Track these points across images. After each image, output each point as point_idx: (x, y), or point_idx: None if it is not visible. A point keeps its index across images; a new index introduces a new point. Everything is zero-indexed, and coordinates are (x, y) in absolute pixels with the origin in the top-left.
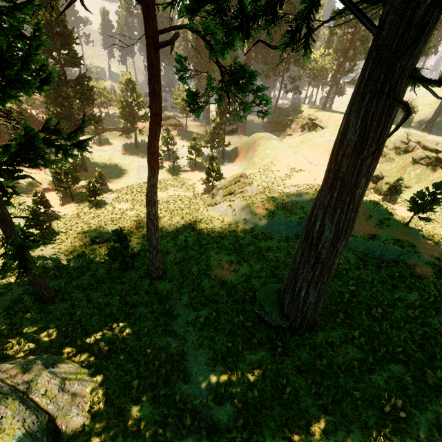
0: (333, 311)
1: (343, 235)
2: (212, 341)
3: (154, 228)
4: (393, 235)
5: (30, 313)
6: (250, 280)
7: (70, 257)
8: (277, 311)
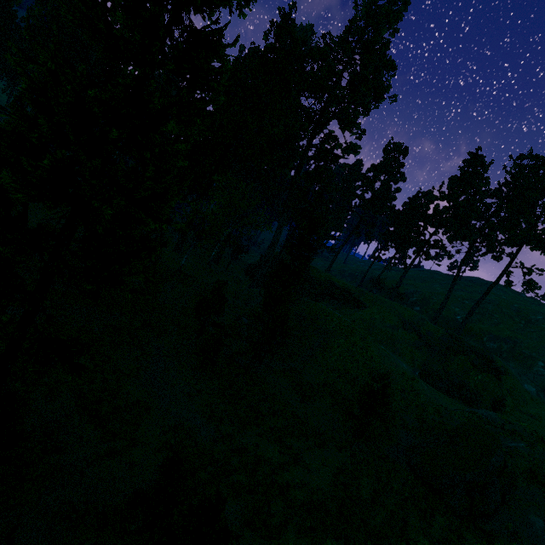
0: None
1: None
2: None
3: None
4: None
5: None
6: None
7: None
8: None
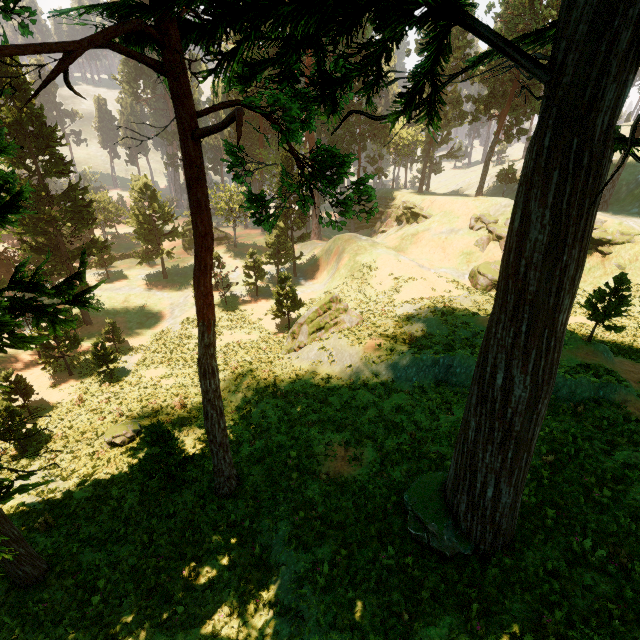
0: (533, 506)
1: (545, 389)
2: (352, 611)
3: (216, 414)
4: (576, 359)
5: (1, 618)
6: (385, 472)
7: (73, 481)
8: (449, 526)
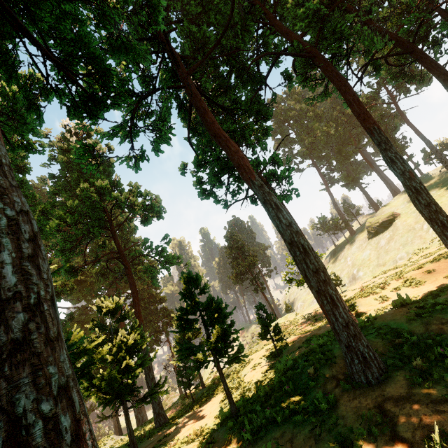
0: None
1: None
2: None
3: (115, 427)
4: None
5: None
6: None
7: None
8: None
